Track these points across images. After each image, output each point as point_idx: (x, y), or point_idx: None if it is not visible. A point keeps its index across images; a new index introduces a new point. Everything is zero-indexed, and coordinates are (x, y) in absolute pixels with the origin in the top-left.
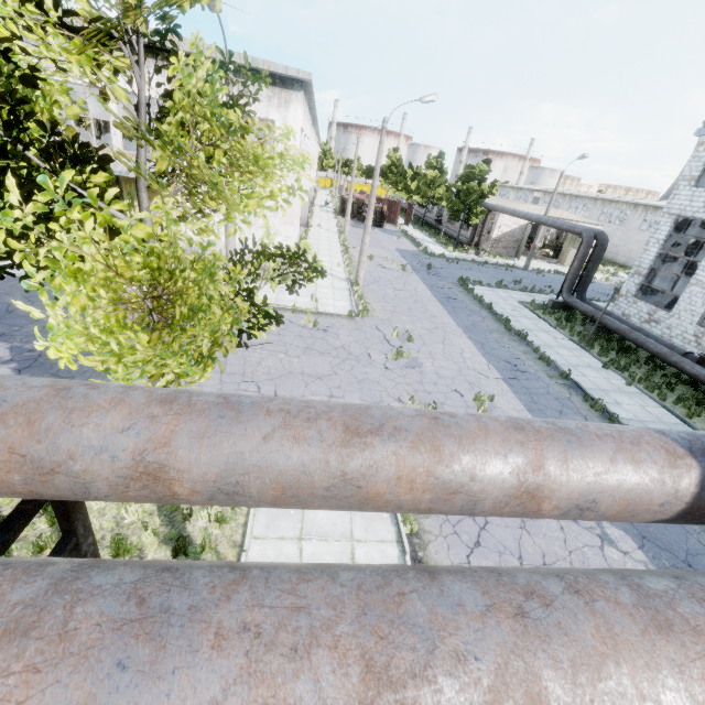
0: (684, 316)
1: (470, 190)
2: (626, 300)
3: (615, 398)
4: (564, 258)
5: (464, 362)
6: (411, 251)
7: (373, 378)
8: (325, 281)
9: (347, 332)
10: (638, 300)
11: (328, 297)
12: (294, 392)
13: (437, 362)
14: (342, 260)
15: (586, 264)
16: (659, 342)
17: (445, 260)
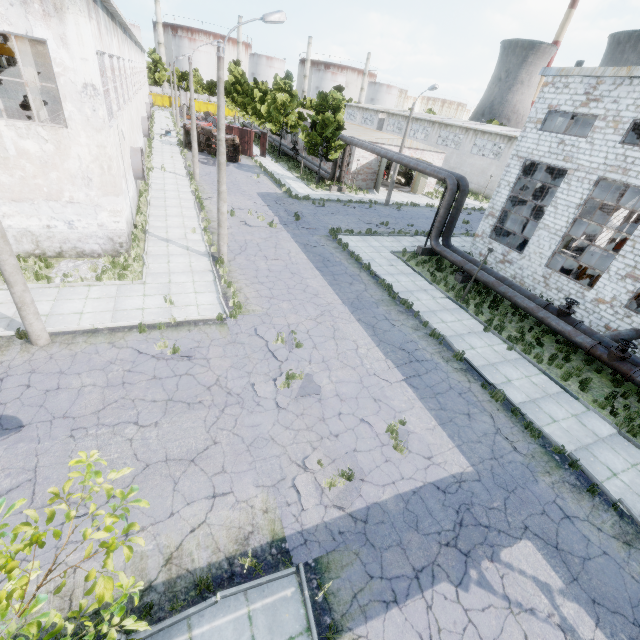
0: (534, 258)
1: (326, 121)
2: (482, 240)
3: (505, 373)
4: (416, 187)
5: (362, 365)
6: (274, 195)
7: (266, 432)
8: (180, 261)
9: (220, 350)
10: (493, 241)
11: (188, 291)
12: (157, 510)
13: (335, 375)
14: (197, 221)
15: (449, 210)
16: (522, 292)
17: (311, 203)
